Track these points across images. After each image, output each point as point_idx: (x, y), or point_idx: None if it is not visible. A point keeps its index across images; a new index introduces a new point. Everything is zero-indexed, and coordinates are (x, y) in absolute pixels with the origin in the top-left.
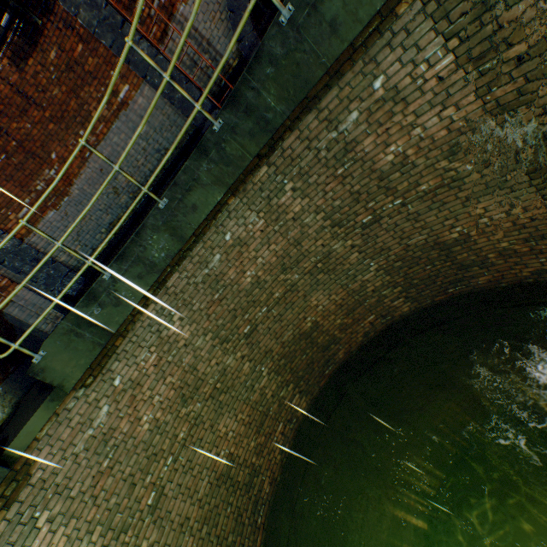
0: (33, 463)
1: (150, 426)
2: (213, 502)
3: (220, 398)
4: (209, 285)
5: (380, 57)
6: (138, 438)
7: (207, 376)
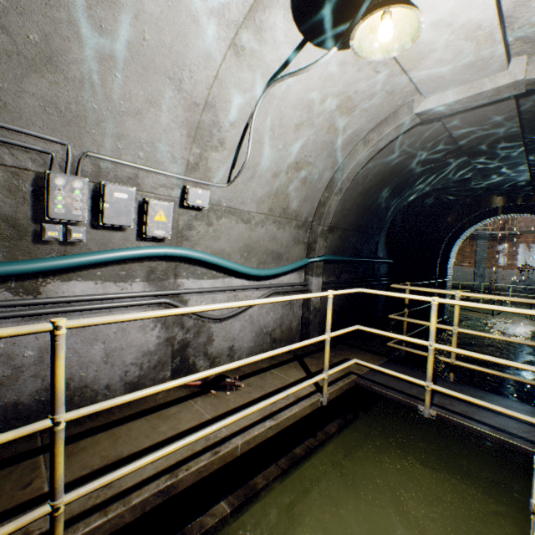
0: None
1: None
2: None
3: None
4: None
5: None
6: None
7: None
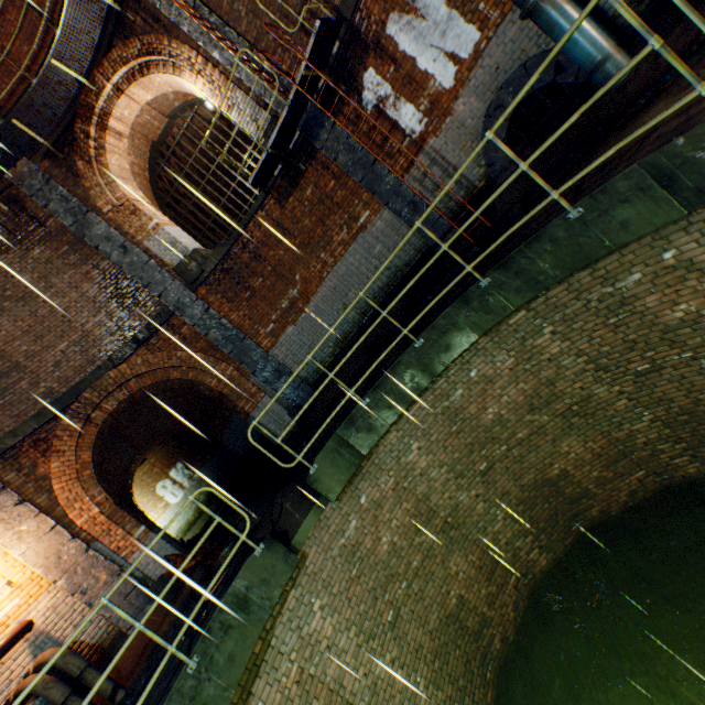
0: (306, 557)
1: (387, 547)
2: (441, 638)
3: (449, 533)
4: (448, 416)
5: (672, 237)
6: (378, 556)
7: (438, 508)
